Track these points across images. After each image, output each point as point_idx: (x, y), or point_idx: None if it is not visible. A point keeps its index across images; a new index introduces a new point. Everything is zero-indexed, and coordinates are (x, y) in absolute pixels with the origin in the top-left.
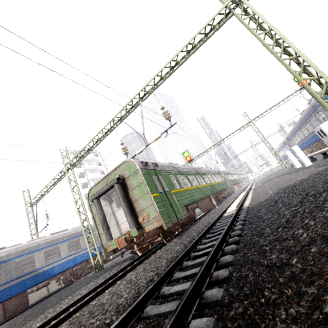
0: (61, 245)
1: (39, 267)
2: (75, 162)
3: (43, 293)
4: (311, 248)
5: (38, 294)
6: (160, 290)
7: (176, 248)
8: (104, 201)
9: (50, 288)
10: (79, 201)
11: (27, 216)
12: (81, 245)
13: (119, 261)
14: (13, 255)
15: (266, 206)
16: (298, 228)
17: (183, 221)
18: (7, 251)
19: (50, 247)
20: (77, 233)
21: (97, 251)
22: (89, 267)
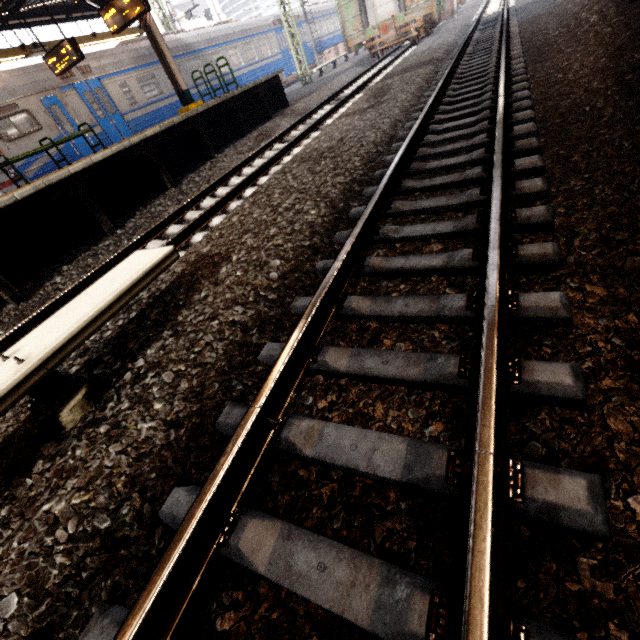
0: (236, 46)
1: (228, 71)
2: None
3: None
4: (561, 2)
5: None
6: (473, 36)
7: (452, 33)
8: None
9: None
10: None
11: None
12: (255, 54)
13: (332, 74)
14: (202, 45)
15: (537, 2)
16: (559, 0)
17: (435, 19)
18: (193, 36)
19: (228, 45)
20: (245, 32)
21: (304, 58)
22: None
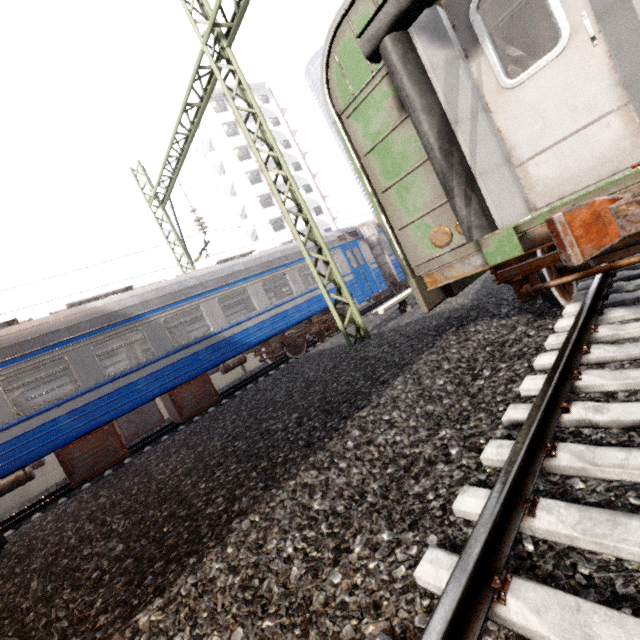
0: (248, 285)
1: (217, 329)
2: (231, 18)
3: (236, 373)
4: None
5: (227, 374)
6: None
7: None
8: (434, 45)
9: (247, 365)
10: (250, 213)
11: (161, 228)
12: (291, 286)
13: (415, 322)
14: (155, 304)
15: None
16: None
17: None
18: (139, 295)
19: (228, 289)
20: (276, 261)
21: (346, 297)
22: (315, 333)
